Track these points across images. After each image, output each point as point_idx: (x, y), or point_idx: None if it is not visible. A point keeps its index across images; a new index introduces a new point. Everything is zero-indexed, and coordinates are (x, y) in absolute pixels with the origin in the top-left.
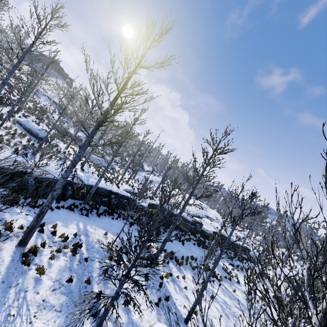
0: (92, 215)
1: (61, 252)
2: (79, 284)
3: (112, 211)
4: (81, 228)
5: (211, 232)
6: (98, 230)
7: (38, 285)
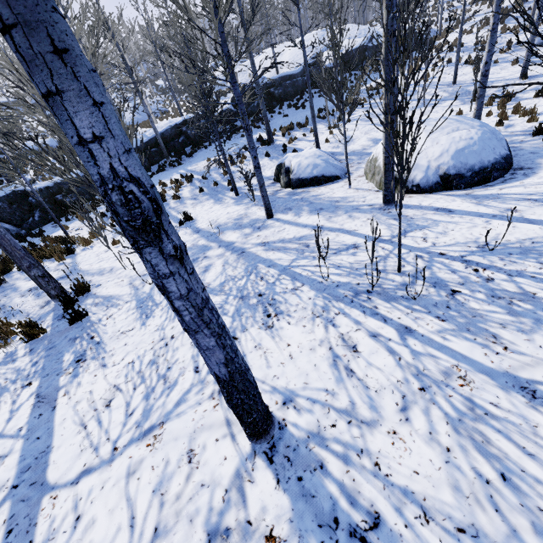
0: (185, 161)
1: (181, 187)
2: (211, 189)
3: (200, 143)
4: (184, 172)
5: (338, 61)
6: (200, 164)
7: (182, 202)
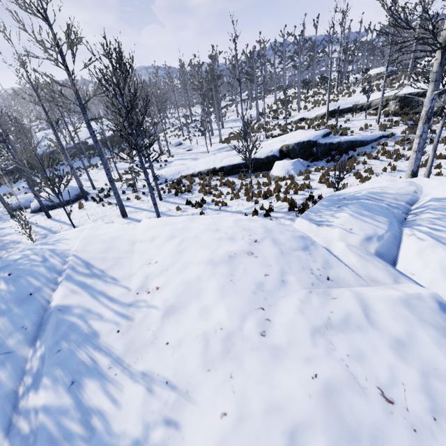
0: None
1: None
2: None
3: None
4: None
5: None
6: None
7: None
